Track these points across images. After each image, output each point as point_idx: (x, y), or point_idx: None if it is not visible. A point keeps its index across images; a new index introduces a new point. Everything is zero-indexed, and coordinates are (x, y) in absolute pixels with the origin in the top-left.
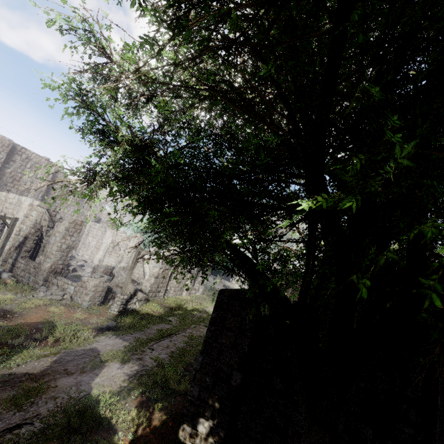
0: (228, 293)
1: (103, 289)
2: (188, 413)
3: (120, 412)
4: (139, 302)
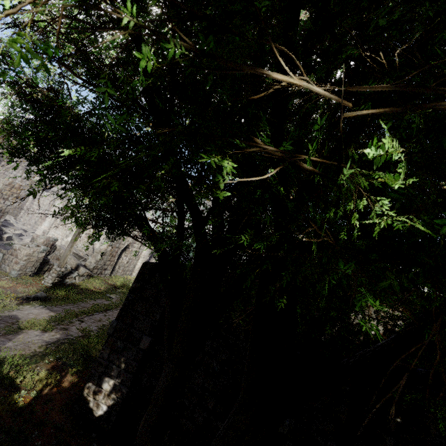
0: (150, 266)
1: (37, 259)
2: (96, 373)
3: (28, 373)
4: (80, 277)
